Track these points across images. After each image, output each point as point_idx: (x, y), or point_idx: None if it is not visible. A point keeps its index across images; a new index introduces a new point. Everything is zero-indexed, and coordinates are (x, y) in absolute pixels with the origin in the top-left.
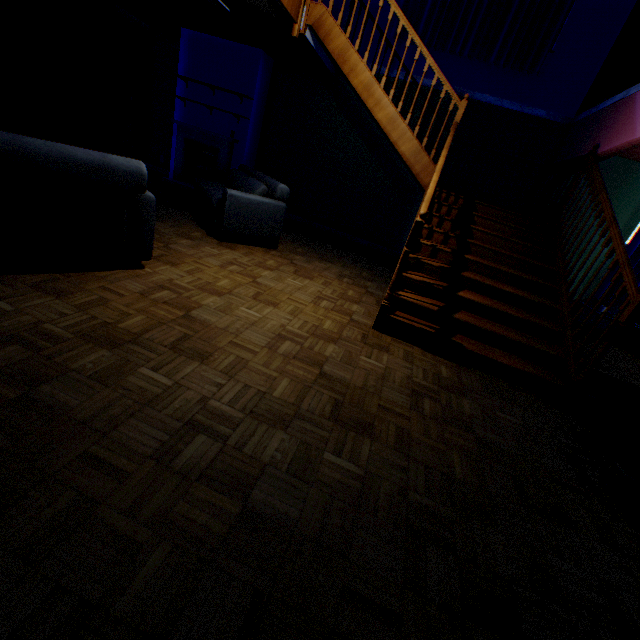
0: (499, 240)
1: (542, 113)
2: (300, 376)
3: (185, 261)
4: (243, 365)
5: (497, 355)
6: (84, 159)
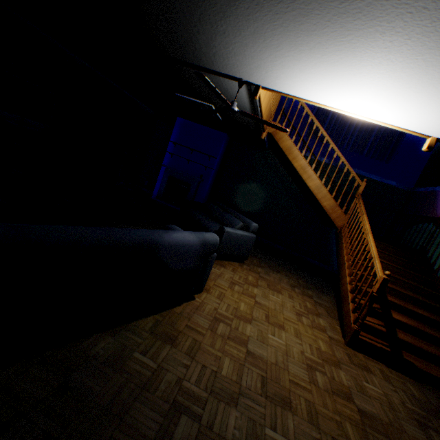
0: (396, 269)
1: (394, 183)
2: (351, 416)
3: (210, 285)
4: (314, 409)
5: (437, 371)
6: (196, 241)
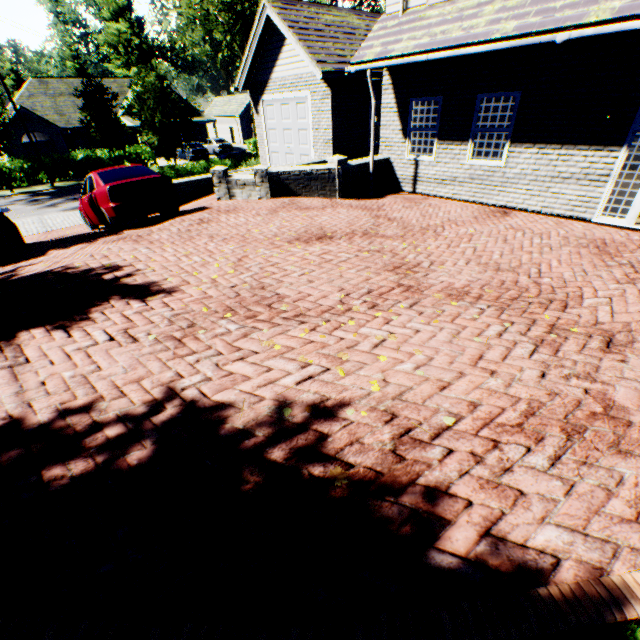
0: None
1: None
2: None
3: None
4: None
5: None
6: None
